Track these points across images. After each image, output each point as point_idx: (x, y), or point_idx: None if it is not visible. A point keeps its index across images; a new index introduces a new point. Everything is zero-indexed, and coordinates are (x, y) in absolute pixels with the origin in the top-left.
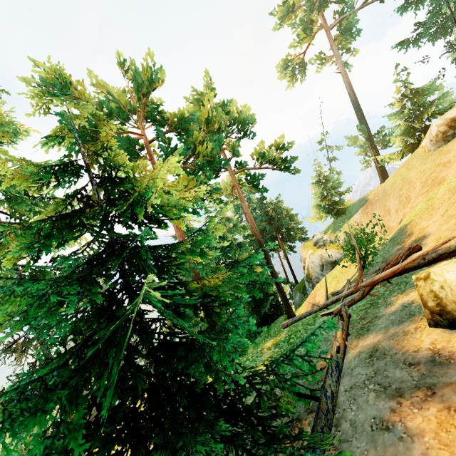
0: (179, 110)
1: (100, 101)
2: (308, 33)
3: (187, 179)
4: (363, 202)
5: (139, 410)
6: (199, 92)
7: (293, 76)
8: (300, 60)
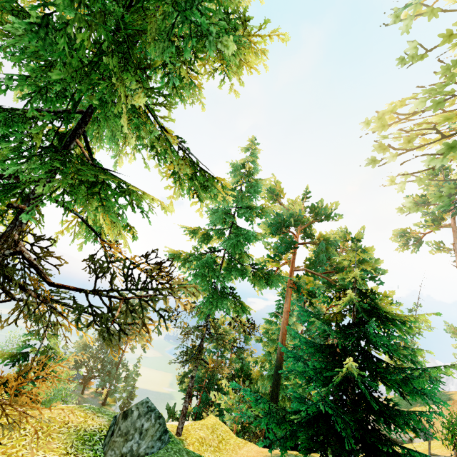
0: (326, 234)
1: (298, 214)
2: (435, 224)
3: (309, 281)
4: (444, 397)
5: (219, 436)
6: (347, 232)
7: (406, 244)
8: (417, 236)
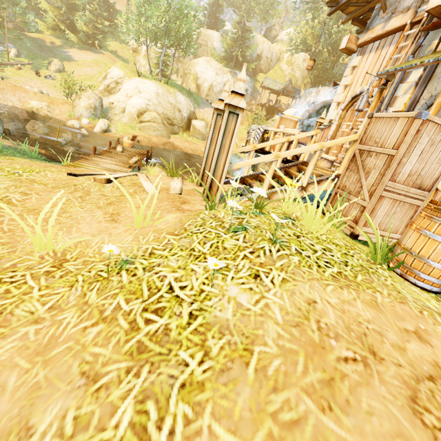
0: None
1: None
2: None
3: None
4: None
5: None
6: None
7: None
8: None
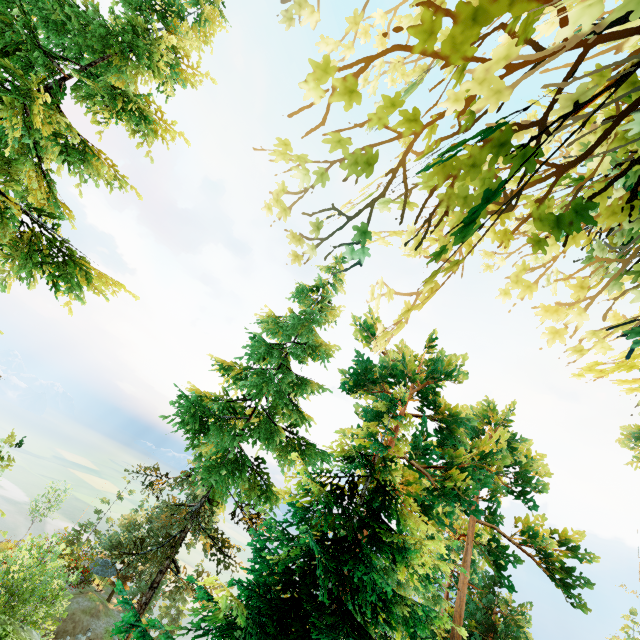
0: (457, 407)
1: (394, 365)
2: None
3: (416, 479)
4: None
5: None
6: (491, 407)
7: None
8: None
